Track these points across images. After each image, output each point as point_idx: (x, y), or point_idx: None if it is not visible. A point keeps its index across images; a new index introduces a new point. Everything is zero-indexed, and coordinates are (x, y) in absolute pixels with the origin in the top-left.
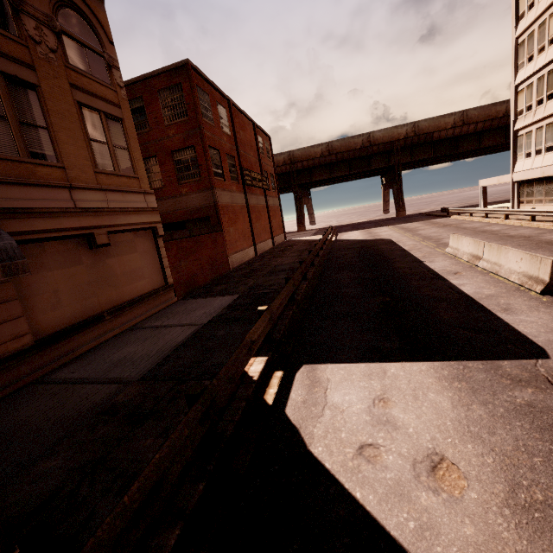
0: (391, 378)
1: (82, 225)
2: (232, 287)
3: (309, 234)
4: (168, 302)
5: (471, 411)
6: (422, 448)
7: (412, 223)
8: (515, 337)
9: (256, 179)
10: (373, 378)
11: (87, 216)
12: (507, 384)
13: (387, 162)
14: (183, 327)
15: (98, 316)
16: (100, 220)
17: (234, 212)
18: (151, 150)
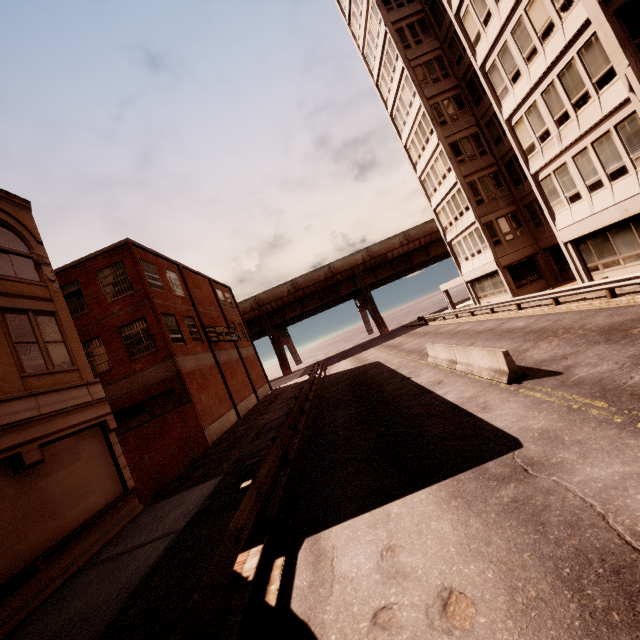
0: (395, 519)
1: (4, 447)
2: (214, 467)
3: (297, 376)
4: (131, 515)
5: (469, 527)
6: (432, 587)
7: (396, 338)
8: (494, 434)
9: (222, 333)
10: (378, 527)
11: (11, 433)
12: (494, 485)
13: (354, 286)
14: (154, 542)
15: (28, 568)
16: (30, 433)
17: (203, 376)
18: (93, 332)
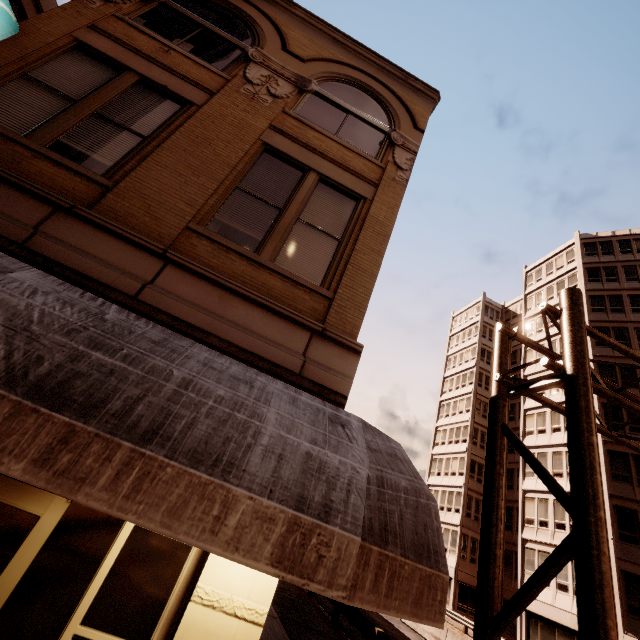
0: None
1: None
2: None
3: None
4: None
5: None
6: None
7: None
8: None
9: None
10: None
11: None
12: None
13: None
14: None
15: None
16: None
17: None
18: None
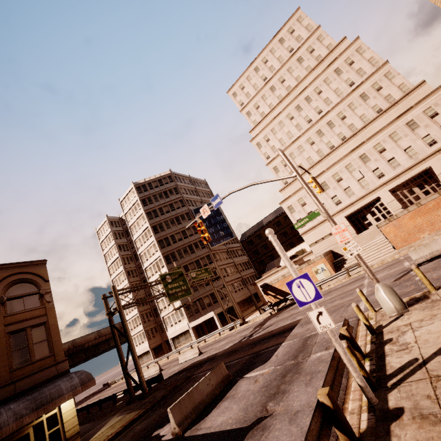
0: None
1: None
2: None
3: None
4: None
5: None
6: None
7: (92, 398)
8: None
9: None
10: None
11: None
12: None
13: None
14: None
15: None
16: None
17: None
18: None
